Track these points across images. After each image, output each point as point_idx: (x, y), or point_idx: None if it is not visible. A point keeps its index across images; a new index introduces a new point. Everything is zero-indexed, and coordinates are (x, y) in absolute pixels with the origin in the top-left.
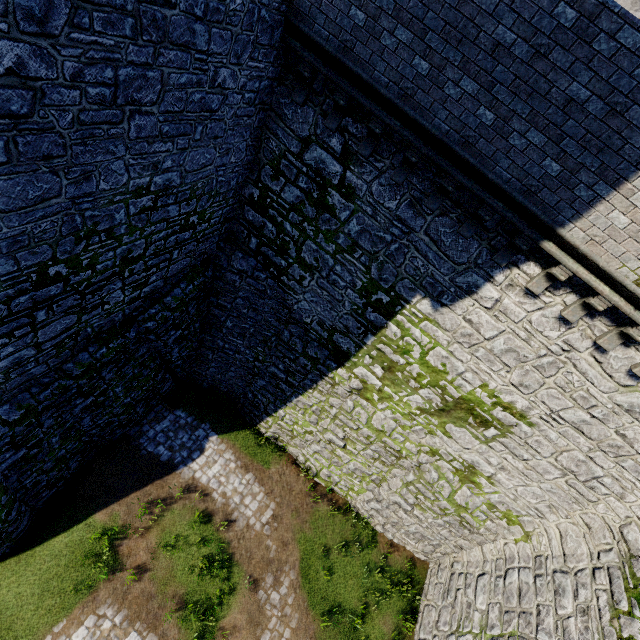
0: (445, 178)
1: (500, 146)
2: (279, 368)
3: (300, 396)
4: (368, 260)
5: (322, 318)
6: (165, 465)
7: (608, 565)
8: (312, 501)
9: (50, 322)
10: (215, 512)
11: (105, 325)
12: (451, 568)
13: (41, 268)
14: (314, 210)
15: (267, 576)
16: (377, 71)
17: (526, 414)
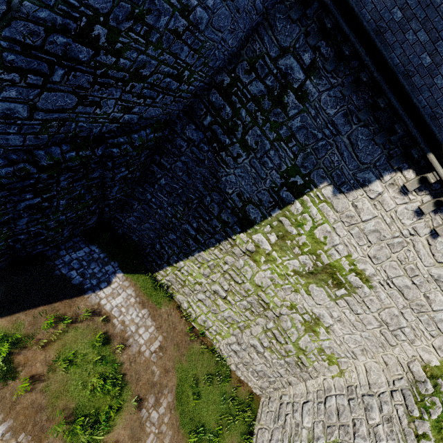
0: (381, 97)
1: (427, 82)
2: (192, 226)
3: (202, 252)
4: (298, 150)
5: (243, 191)
6: (75, 288)
7: (401, 388)
8: (189, 339)
9: (57, 89)
10: (114, 336)
11: (84, 130)
12: (280, 399)
13: (93, 18)
14: (270, 104)
15: (150, 397)
16: (365, 9)
17: (370, 279)
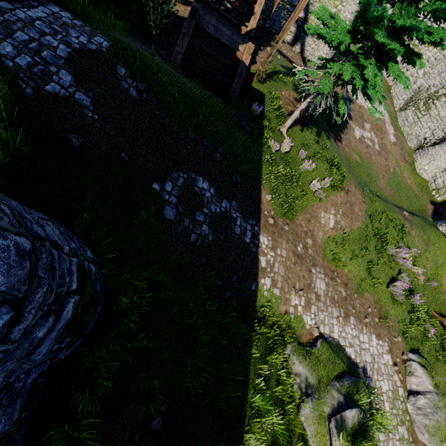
0: None
1: None
2: None
3: None
4: None
5: None
6: None
7: None
8: None
9: None
10: None
11: None
12: None
13: None
14: None
15: None
16: None
17: None
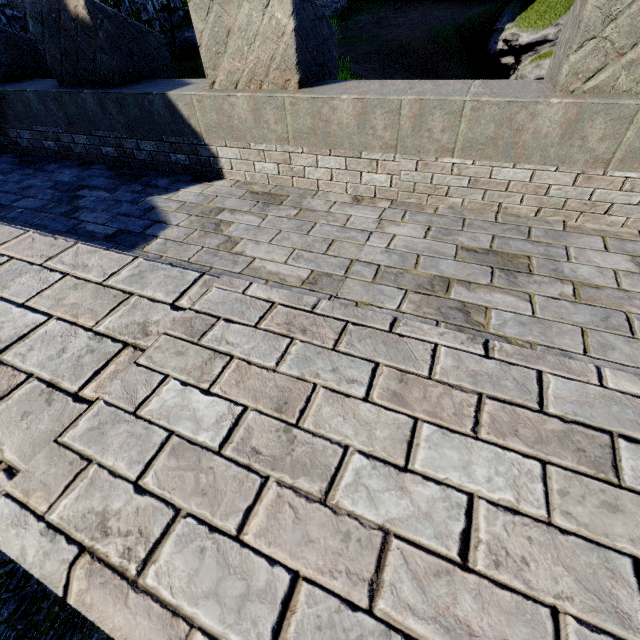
0: None
1: None
2: None
3: None
4: None
5: None
6: None
7: None
8: None
9: None
10: None
11: None
12: None
13: None
14: None
15: None
16: None
17: None
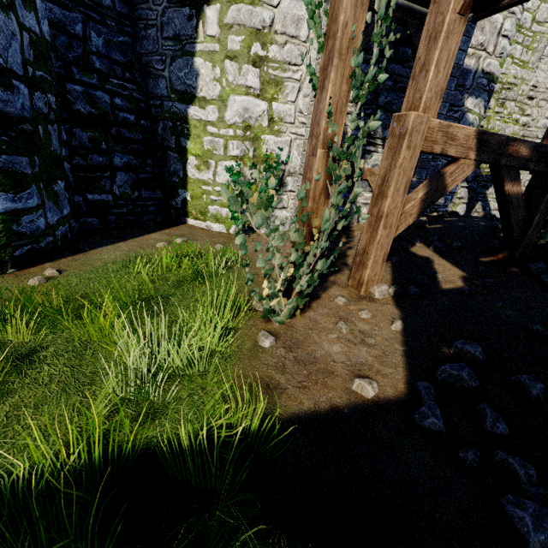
0: None
1: None
2: None
3: None
4: None
5: None
6: None
7: None
8: None
9: None
10: None
11: None
12: None
13: None
14: None
15: None
16: None
17: None
